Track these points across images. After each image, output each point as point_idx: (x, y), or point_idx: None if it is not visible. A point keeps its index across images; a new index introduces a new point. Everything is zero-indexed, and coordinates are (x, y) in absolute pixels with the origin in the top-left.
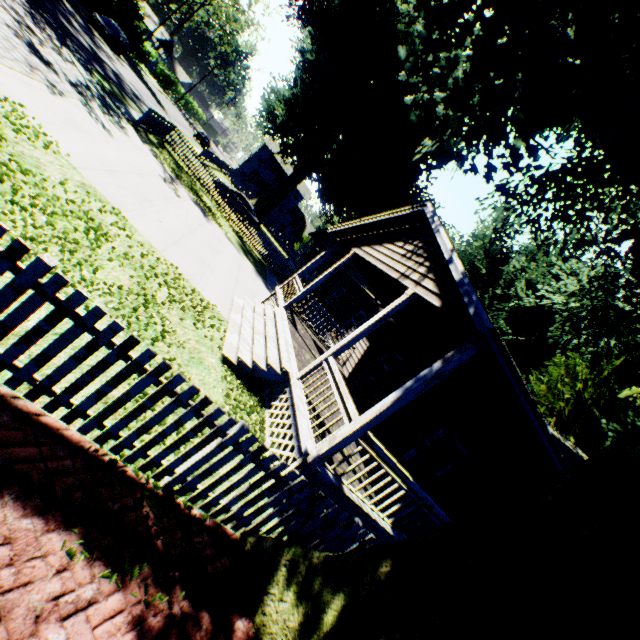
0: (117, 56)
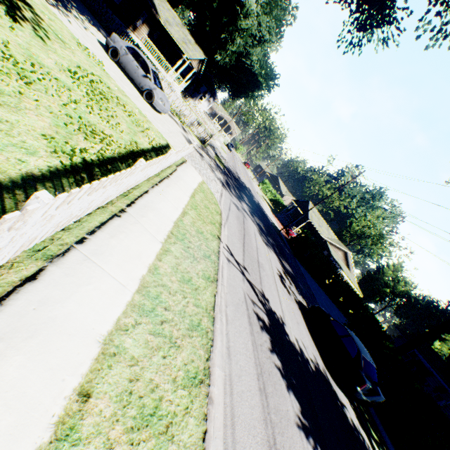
0: (304, 319)
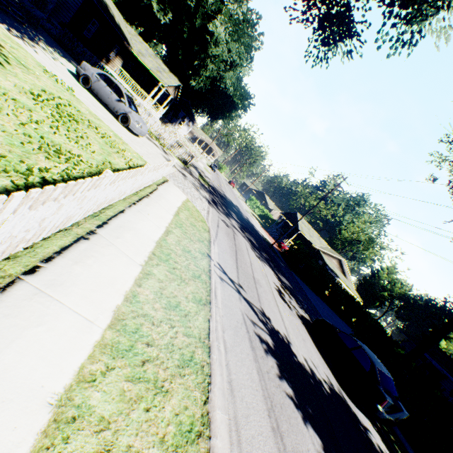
0: (310, 334)
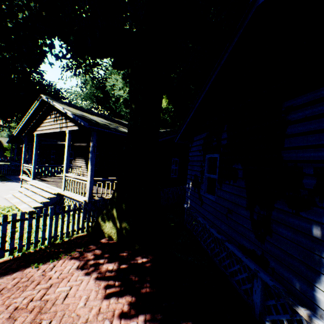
0: None
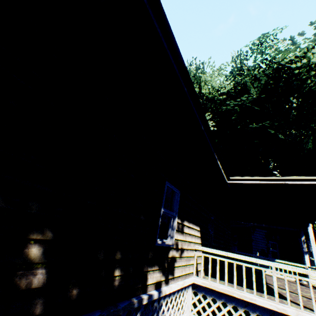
0: None
